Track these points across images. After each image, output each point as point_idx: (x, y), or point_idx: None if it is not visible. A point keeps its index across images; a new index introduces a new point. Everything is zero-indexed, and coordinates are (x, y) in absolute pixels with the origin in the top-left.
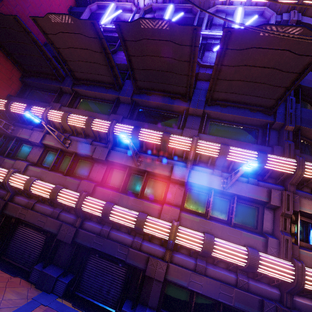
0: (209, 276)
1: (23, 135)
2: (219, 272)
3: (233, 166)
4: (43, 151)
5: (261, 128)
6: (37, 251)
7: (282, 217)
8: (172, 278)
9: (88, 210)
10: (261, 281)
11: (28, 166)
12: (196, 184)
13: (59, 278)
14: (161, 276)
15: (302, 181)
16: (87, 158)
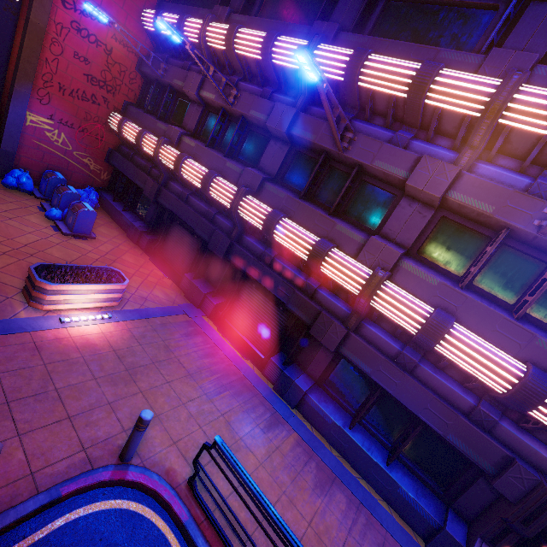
0: (418, 379)
1: (177, 80)
2: (440, 382)
3: None
4: (202, 112)
5: None
6: (191, 259)
7: None
8: (349, 354)
9: (246, 218)
10: (532, 434)
11: (182, 136)
12: (465, 208)
13: (207, 296)
14: (332, 344)
15: None
16: (261, 128)
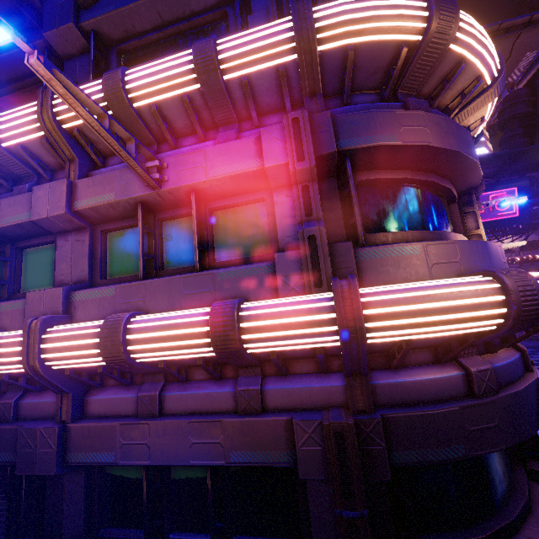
0: (175, 414)
1: None
2: (193, 395)
3: (174, 124)
4: None
5: (232, 6)
6: None
7: (297, 187)
8: (80, 457)
9: None
10: (299, 373)
11: None
12: (99, 210)
13: None
14: (50, 464)
15: (339, 73)
16: None
